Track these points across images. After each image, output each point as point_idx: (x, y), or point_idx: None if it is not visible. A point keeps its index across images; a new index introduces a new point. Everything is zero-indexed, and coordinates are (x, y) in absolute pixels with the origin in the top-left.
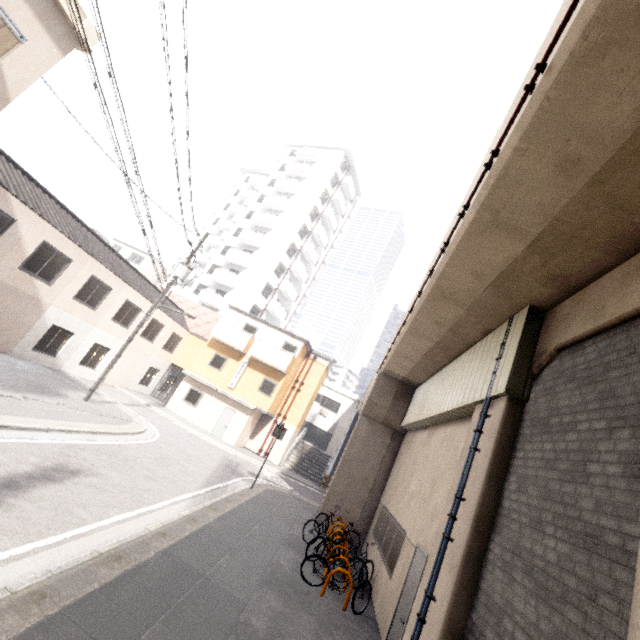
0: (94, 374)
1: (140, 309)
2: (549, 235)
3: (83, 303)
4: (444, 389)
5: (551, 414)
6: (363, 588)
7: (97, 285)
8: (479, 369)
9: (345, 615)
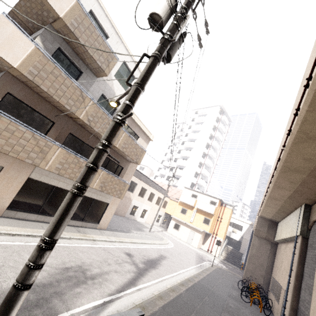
0: (143, 220)
1: (154, 194)
2: (297, 191)
3: (140, 196)
4: (286, 227)
5: (312, 243)
6: (268, 310)
7: (143, 189)
8: (294, 223)
9: (261, 314)
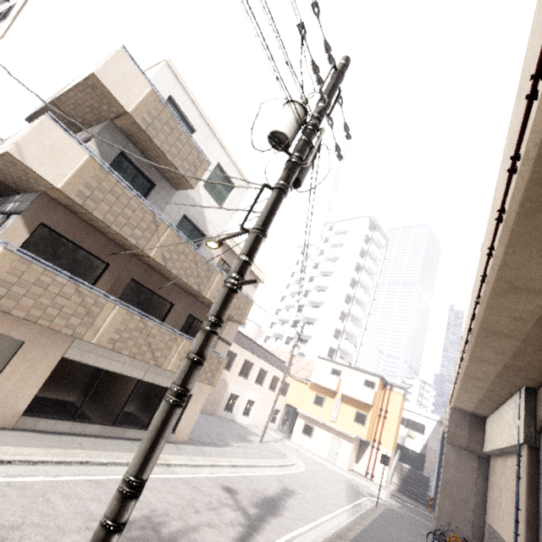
0: (248, 420)
1: (267, 371)
2: (509, 366)
3: (242, 376)
4: (500, 428)
5: None
6: None
7: (247, 364)
8: (513, 420)
9: None
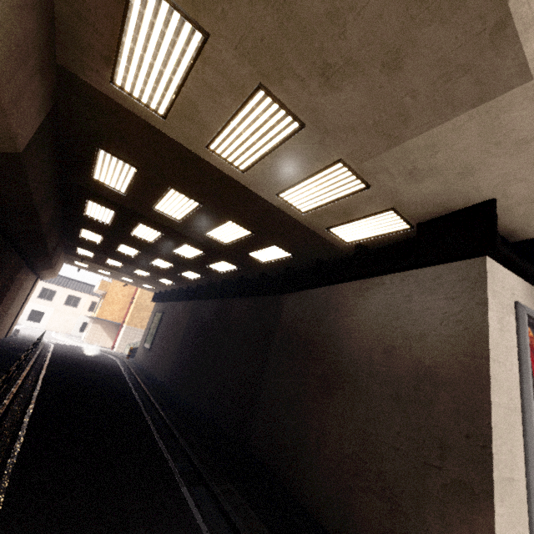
0: (40, 325)
1: (56, 291)
2: None
3: None
4: None
5: None
6: None
7: None
8: None
9: None
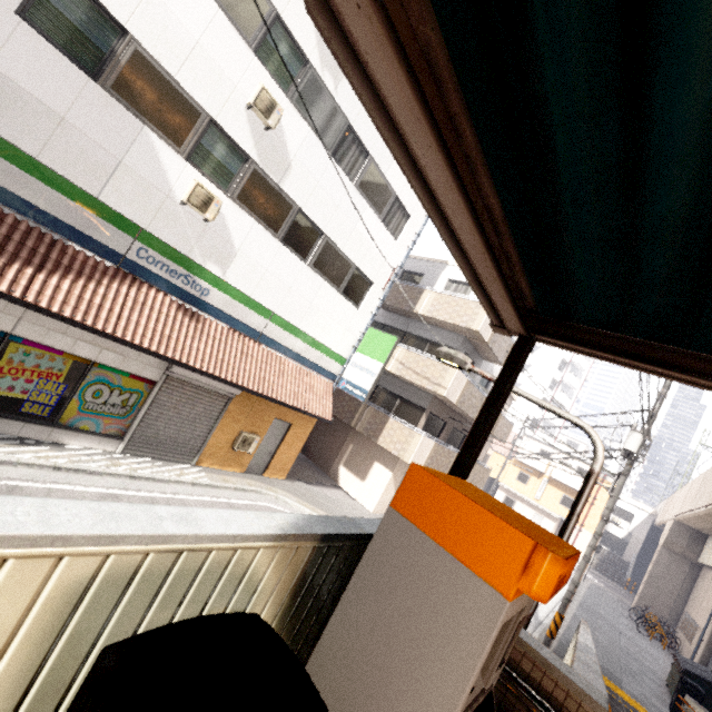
0: None
1: None
2: None
3: None
4: None
5: None
6: (674, 650)
7: None
8: None
9: (664, 651)
